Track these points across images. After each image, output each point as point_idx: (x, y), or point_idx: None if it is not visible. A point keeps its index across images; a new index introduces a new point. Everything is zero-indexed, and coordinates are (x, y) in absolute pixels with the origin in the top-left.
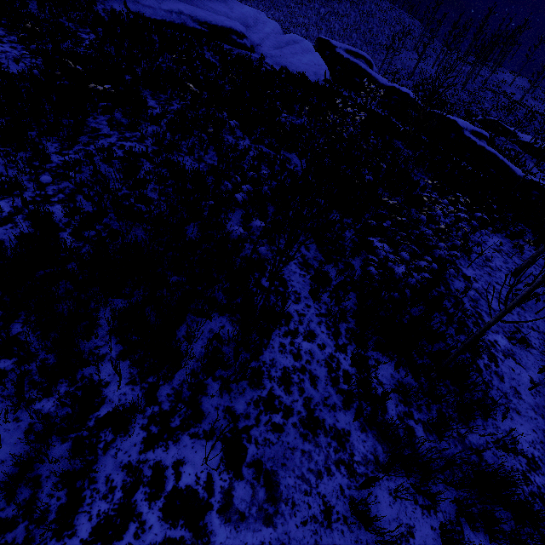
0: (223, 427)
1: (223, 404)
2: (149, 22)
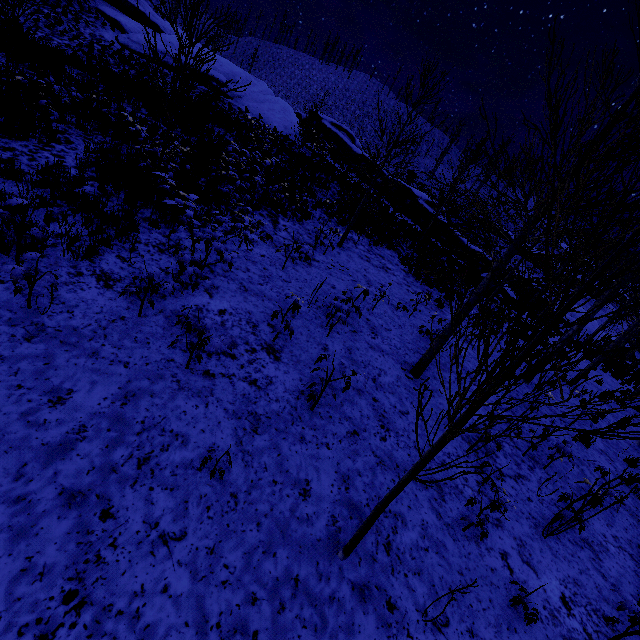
0: None
1: None
2: (134, 54)
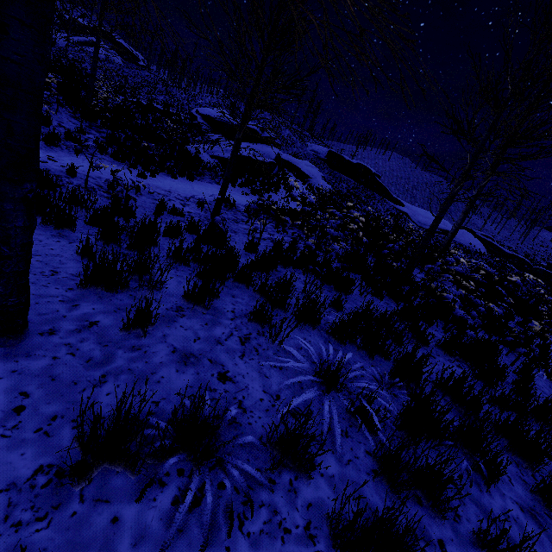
0: None
1: None
2: (424, 230)
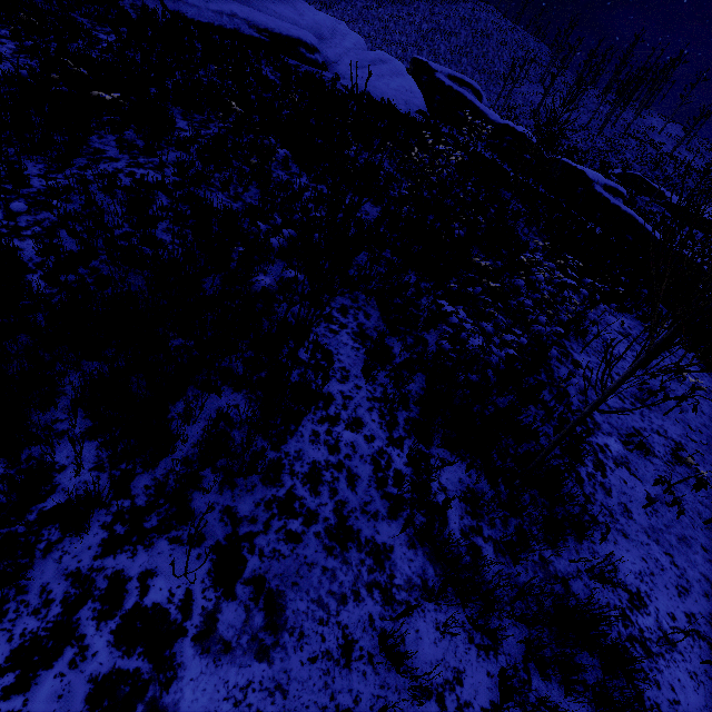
0: (218, 531)
1: (222, 503)
2: (192, 25)
